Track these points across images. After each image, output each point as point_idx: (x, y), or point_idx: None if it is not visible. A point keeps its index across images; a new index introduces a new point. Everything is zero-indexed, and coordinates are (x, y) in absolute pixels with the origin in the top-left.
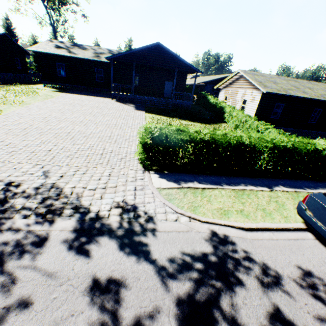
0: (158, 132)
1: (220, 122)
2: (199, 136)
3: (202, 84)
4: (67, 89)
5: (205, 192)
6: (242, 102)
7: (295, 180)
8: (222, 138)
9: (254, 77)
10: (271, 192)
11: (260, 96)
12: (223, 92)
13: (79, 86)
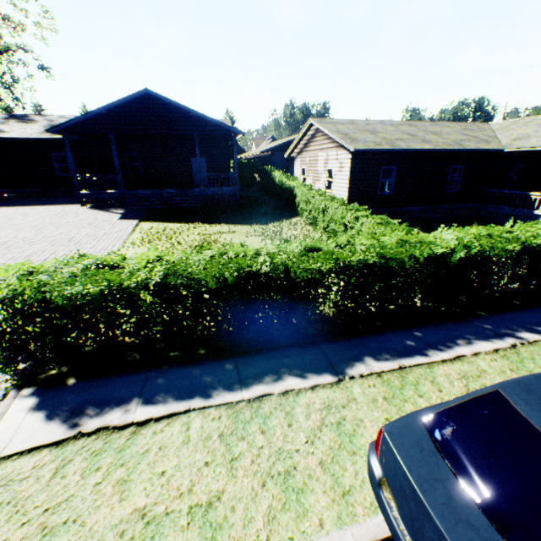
0: (11, 287)
1: (290, 216)
2: (134, 276)
3: (267, 153)
4: (4, 199)
5: (138, 441)
6: (327, 173)
7: (407, 328)
8: (207, 268)
9: (337, 128)
10: (337, 389)
11: (350, 159)
12: (299, 162)
13: (26, 190)
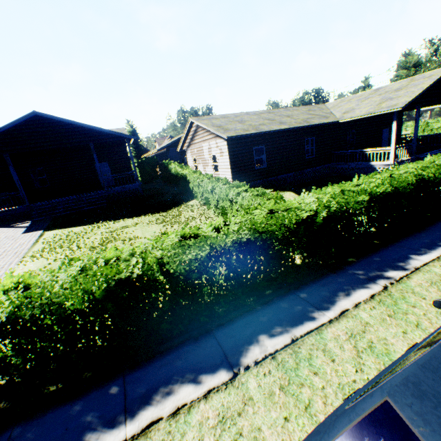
0: None
1: (187, 200)
2: None
3: (164, 150)
4: None
5: None
6: (212, 159)
7: (294, 291)
8: (72, 285)
9: (212, 122)
10: (232, 389)
11: (226, 145)
12: (190, 153)
13: None
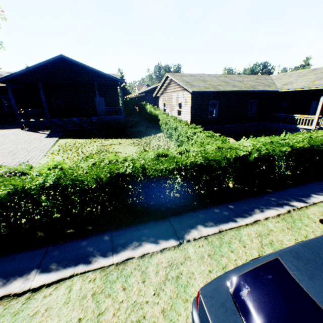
0: None
1: (156, 132)
2: (33, 181)
3: (143, 94)
4: None
5: (30, 305)
6: (178, 106)
7: (225, 203)
8: (89, 172)
9: (182, 78)
10: (178, 250)
11: (190, 97)
12: (162, 99)
13: None
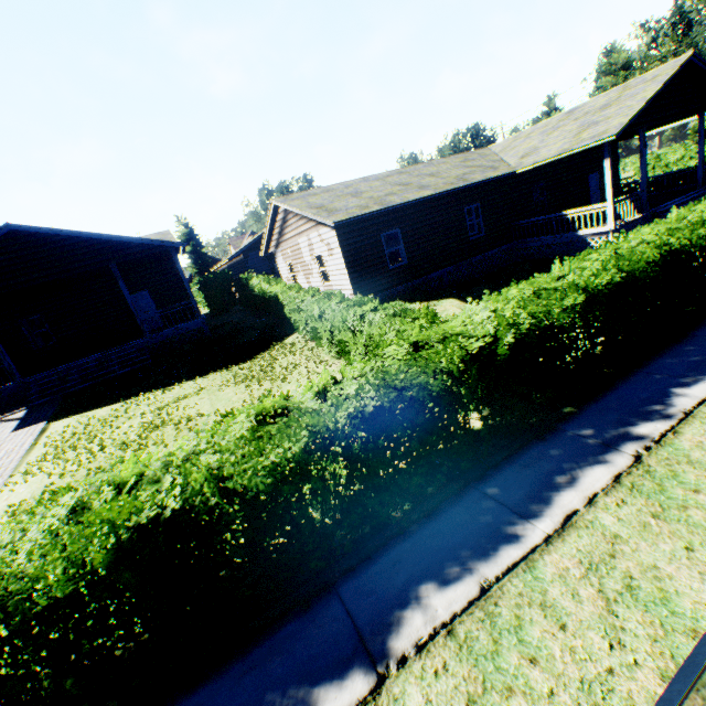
0: None
1: (284, 335)
2: None
3: (240, 257)
4: None
5: None
6: (317, 262)
7: (476, 485)
8: (51, 550)
9: (308, 201)
10: None
11: (336, 236)
12: (281, 257)
13: None
